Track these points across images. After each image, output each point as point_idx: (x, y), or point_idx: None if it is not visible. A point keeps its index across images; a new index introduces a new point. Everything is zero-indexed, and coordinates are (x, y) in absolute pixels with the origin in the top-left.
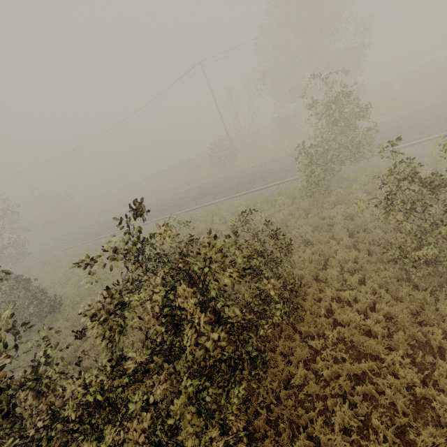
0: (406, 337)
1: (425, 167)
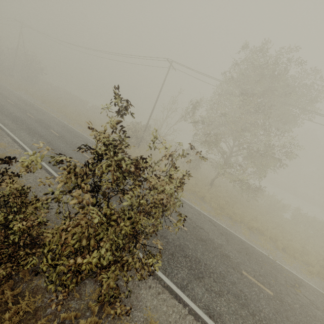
0: None
1: None
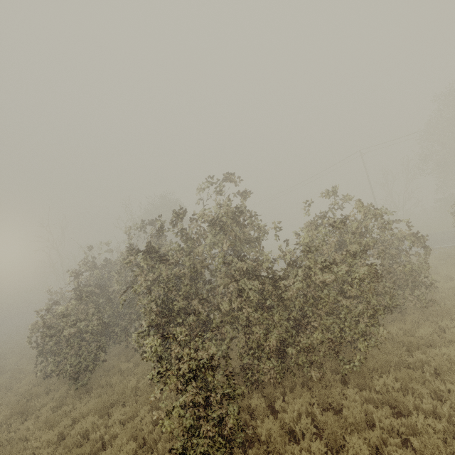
0: None
1: None
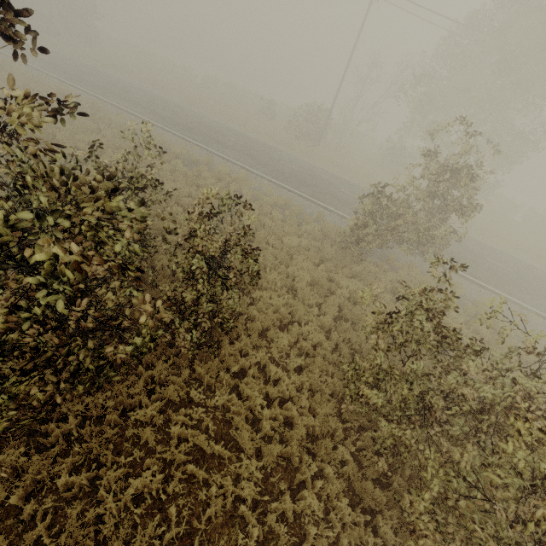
0: (280, 454)
1: (462, 312)
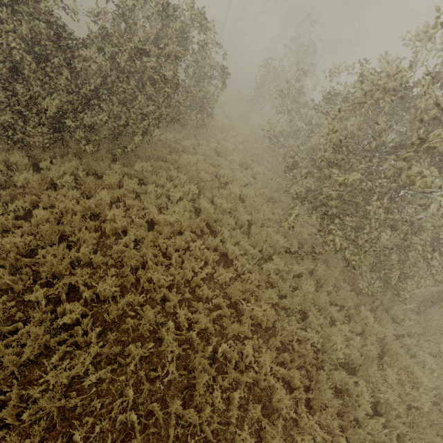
0: (244, 157)
1: None
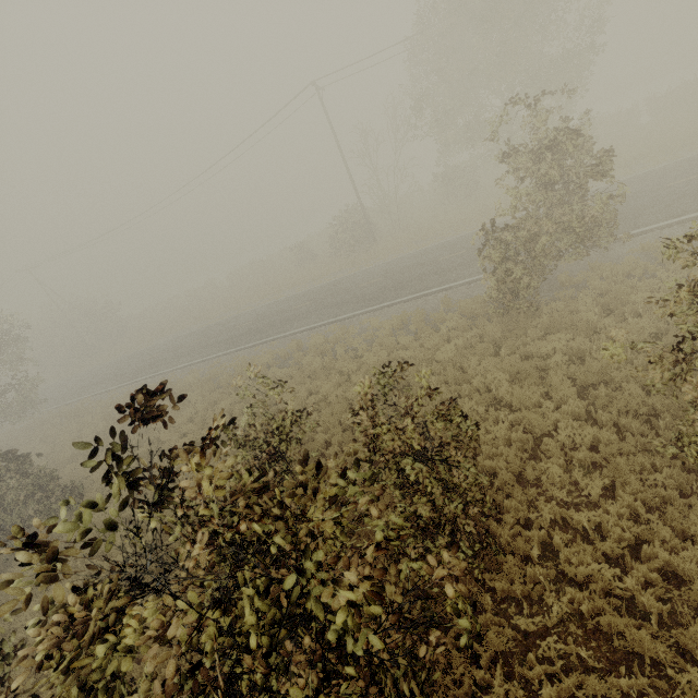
0: None
1: None
